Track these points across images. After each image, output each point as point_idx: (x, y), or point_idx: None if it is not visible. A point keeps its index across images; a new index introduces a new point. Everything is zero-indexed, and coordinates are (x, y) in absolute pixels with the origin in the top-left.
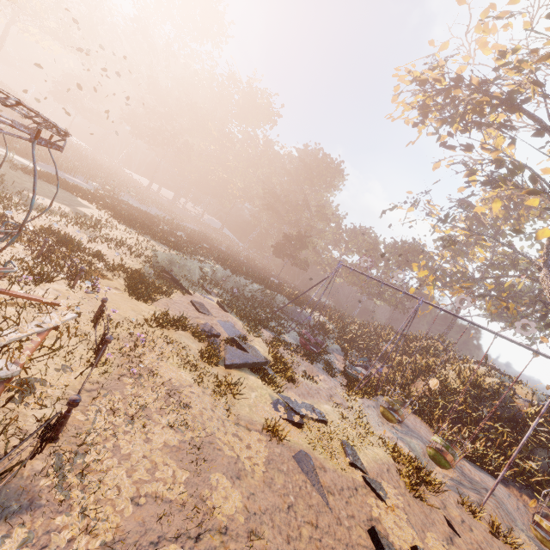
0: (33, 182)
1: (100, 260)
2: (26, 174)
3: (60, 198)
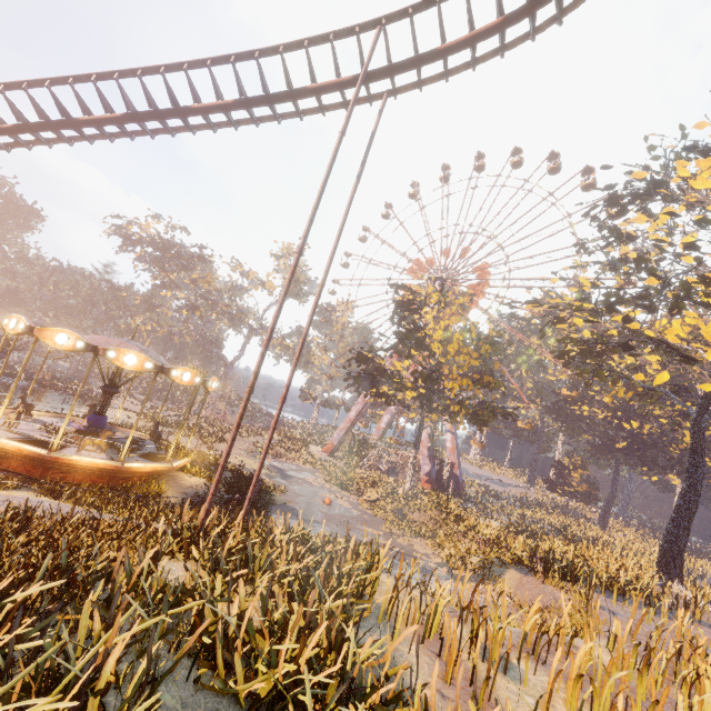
0: None
1: None
2: None
3: None
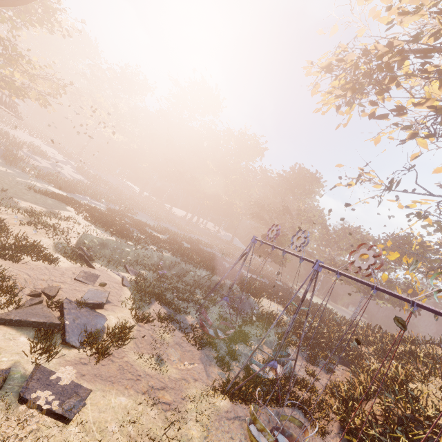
0: (34, 196)
1: (4, 233)
2: (36, 192)
3: (48, 204)
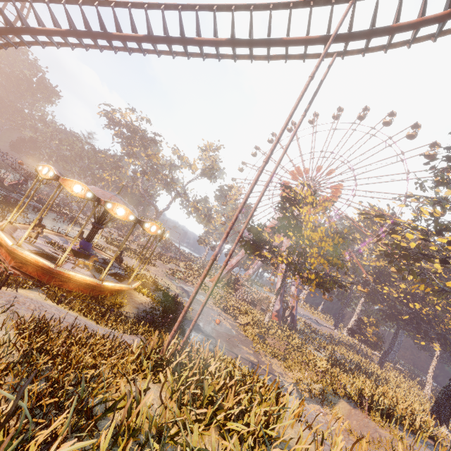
0: None
1: None
2: None
3: None
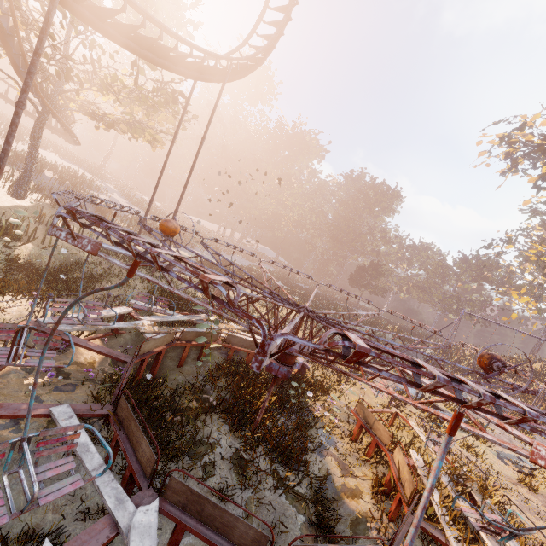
0: None
1: None
2: None
3: None
